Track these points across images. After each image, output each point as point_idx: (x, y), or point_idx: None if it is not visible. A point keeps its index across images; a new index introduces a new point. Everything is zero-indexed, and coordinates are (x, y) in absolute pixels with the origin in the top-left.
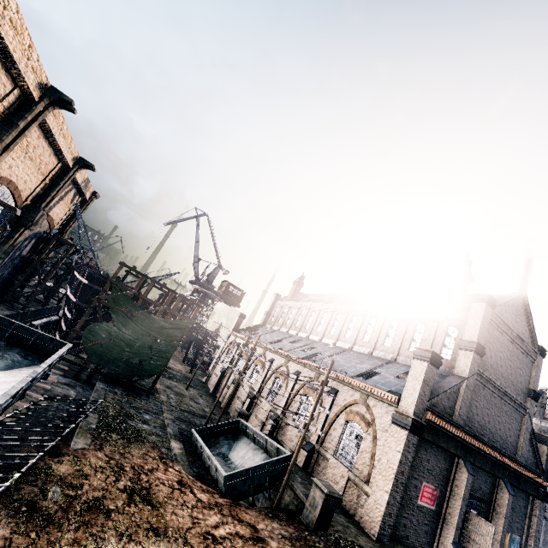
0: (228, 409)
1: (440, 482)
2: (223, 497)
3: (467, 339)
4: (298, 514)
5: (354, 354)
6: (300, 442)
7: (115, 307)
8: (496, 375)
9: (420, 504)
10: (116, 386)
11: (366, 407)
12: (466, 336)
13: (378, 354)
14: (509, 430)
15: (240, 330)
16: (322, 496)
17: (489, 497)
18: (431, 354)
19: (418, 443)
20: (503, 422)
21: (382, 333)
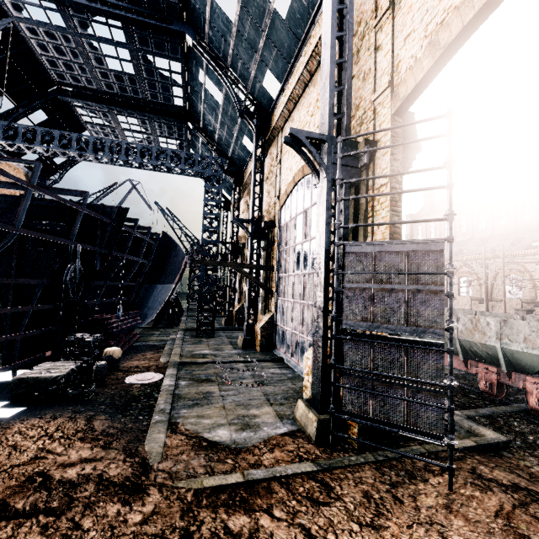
0: None
1: None
2: None
3: None
4: None
5: None
6: None
7: None
8: None
9: None
10: None
11: None
12: None
13: None
14: None
15: None
16: None
17: None
18: None
19: None
20: None
21: None
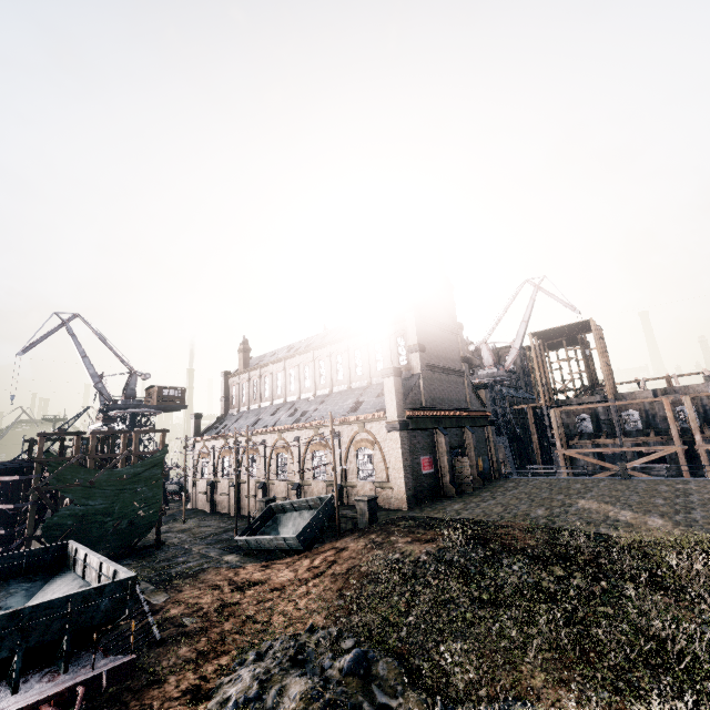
0: (240, 514)
1: (431, 451)
2: (300, 554)
3: (412, 344)
4: (355, 527)
5: (336, 396)
6: (335, 482)
7: (64, 486)
8: (438, 359)
9: (425, 472)
10: (120, 560)
11: (366, 431)
12: (410, 342)
13: (356, 385)
14: (459, 392)
15: (203, 432)
16: (365, 503)
17: (462, 442)
18: (393, 369)
19: (408, 435)
20: (453, 389)
21: (351, 366)
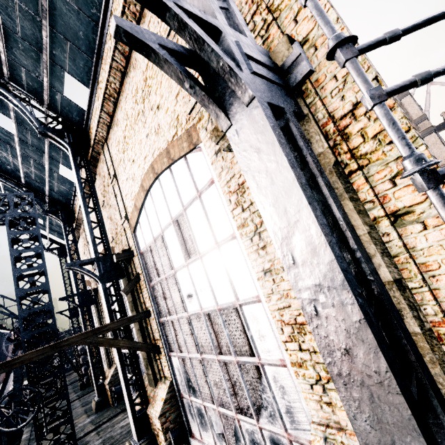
0: None
1: None
2: None
3: (417, 117)
4: None
5: None
6: None
7: None
8: None
9: None
10: None
11: None
12: (414, 117)
13: None
14: None
15: None
16: None
17: None
18: (432, 127)
19: None
20: None
21: None
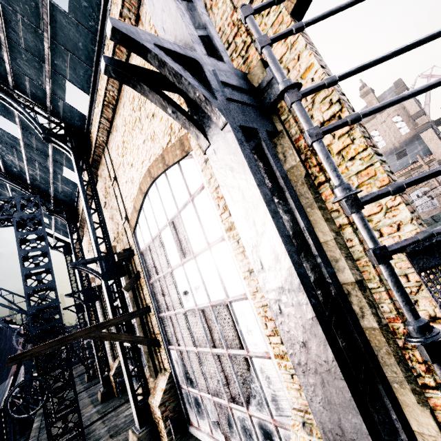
0: None
1: None
2: None
3: (414, 112)
4: None
5: None
6: None
7: None
8: None
9: None
10: None
11: None
12: (411, 112)
13: None
14: None
15: None
16: None
17: None
18: (429, 123)
19: None
20: None
21: None
